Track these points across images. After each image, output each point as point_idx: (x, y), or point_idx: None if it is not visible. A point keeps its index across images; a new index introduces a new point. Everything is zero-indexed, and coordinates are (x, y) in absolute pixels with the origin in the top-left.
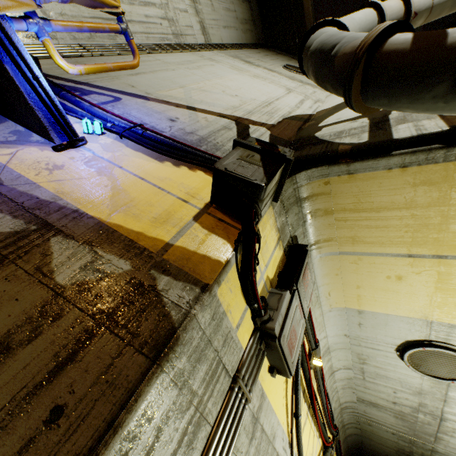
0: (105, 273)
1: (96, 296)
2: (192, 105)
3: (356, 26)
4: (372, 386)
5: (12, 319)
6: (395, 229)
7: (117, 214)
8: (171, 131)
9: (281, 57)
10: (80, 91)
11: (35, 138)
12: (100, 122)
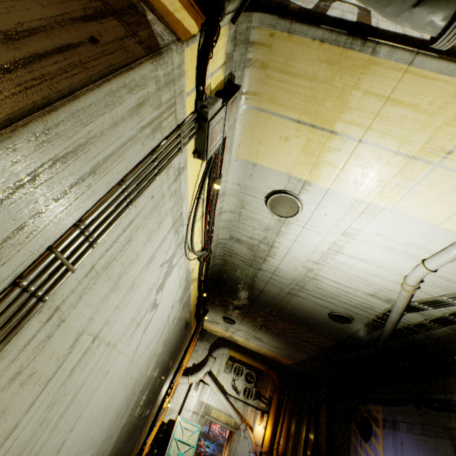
0: None
1: None
2: None
3: None
4: (242, 226)
5: None
6: (298, 97)
7: None
8: None
9: None
10: None
11: None
12: None
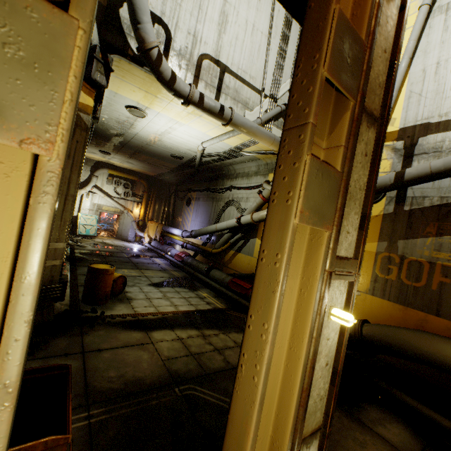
0: None
1: None
2: None
3: None
4: (111, 113)
5: None
6: (138, 82)
7: None
8: None
9: None
10: None
11: None
12: None
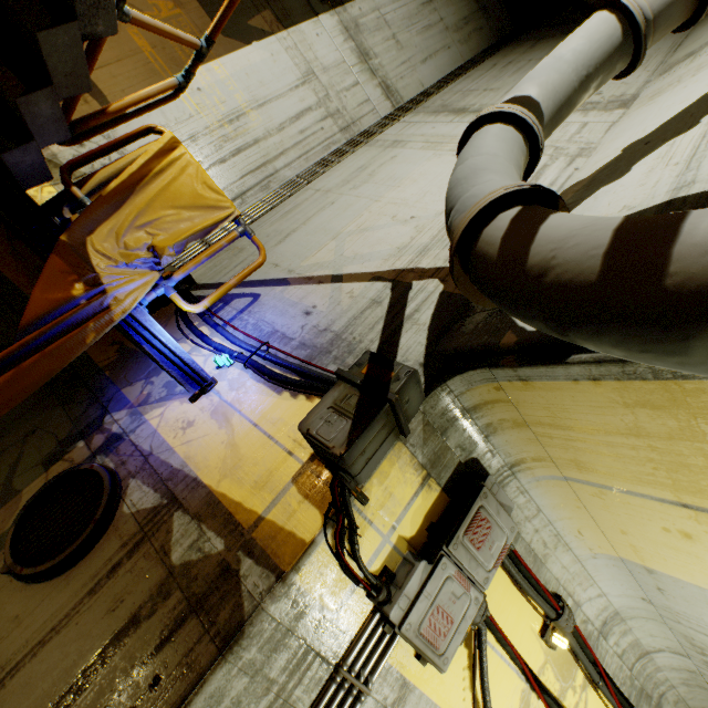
0: (204, 553)
1: (194, 577)
2: (339, 270)
3: (566, 69)
4: None
5: (144, 594)
6: (635, 462)
7: (225, 479)
8: (301, 335)
9: (539, 50)
10: (224, 300)
11: (179, 388)
12: (225, 357)
